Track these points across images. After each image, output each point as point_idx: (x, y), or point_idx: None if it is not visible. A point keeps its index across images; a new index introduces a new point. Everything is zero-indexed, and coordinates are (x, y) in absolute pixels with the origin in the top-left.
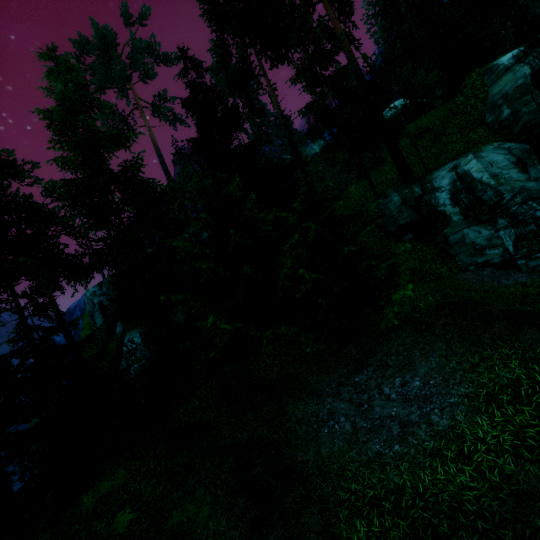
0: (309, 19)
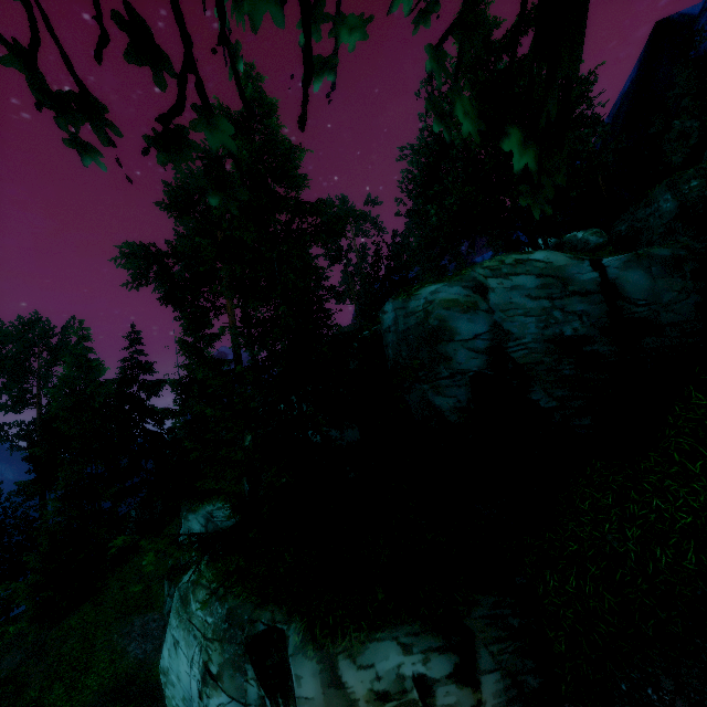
0: (196, 310)
